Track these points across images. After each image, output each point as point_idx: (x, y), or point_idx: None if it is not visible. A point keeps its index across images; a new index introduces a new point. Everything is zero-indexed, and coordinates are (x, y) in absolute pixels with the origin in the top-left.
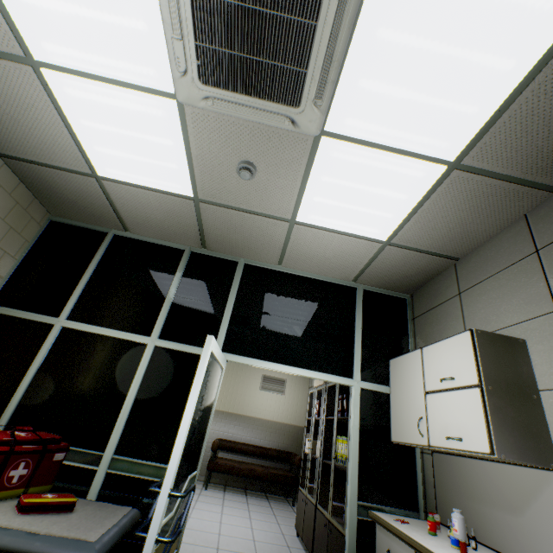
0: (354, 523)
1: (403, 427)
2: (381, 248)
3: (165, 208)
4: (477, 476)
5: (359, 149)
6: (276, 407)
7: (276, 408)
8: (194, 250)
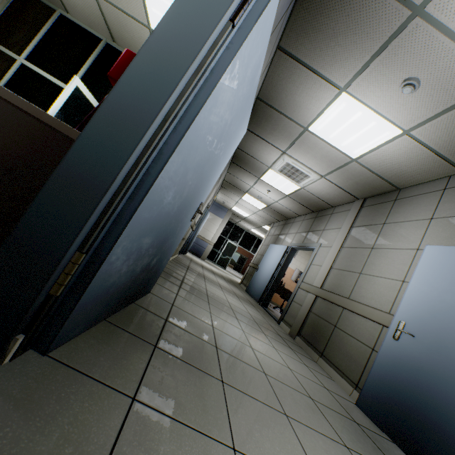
0: None
1: None
2: None
3: None
4: None
5: None
6: None
7: None
8: (109, 42)
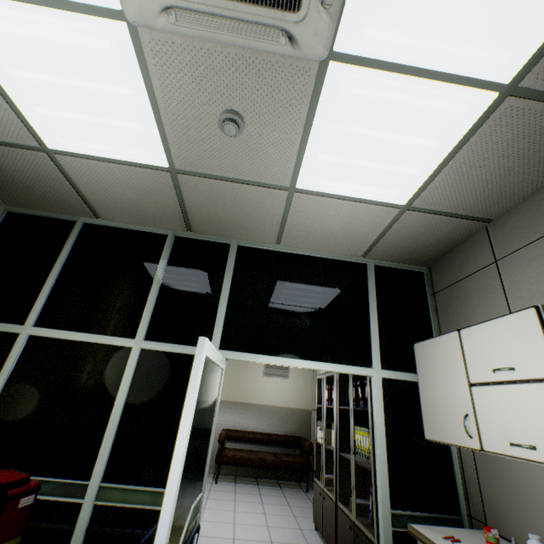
0: (389, 536)
1: (440, 423)
2: (398, 214)
3: (137, 185)
4: (542, 481)
5: (380, 77)
6: (282, 392)
7: (282, 393)
8: (179, 234)
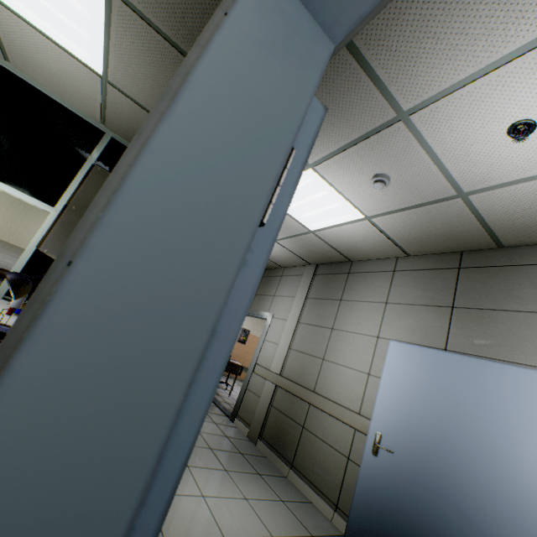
0: None
1: None
2: (106, 86)
3: None
4: None
5: None
6: None
7: None
8: None
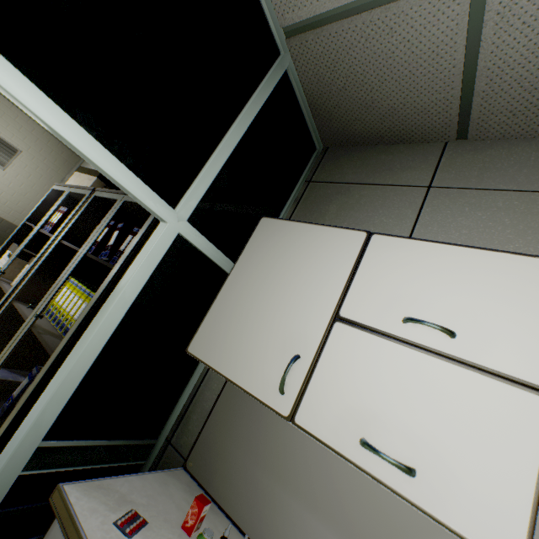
0: (4, 490)
1: (233, 344)
2: None
3: None
4: (303, 450)
5: None
6: None
7: None
8: None
